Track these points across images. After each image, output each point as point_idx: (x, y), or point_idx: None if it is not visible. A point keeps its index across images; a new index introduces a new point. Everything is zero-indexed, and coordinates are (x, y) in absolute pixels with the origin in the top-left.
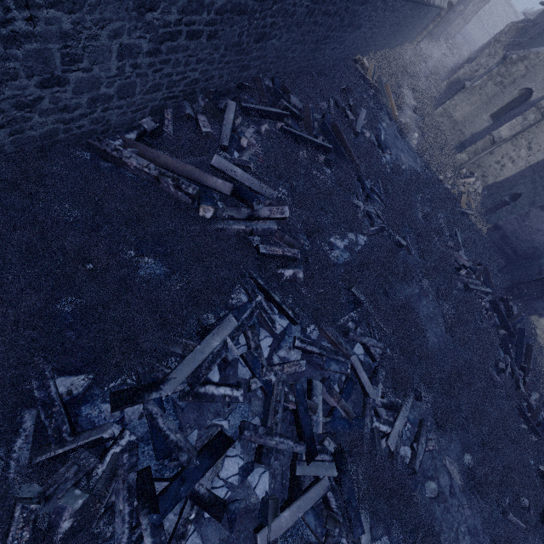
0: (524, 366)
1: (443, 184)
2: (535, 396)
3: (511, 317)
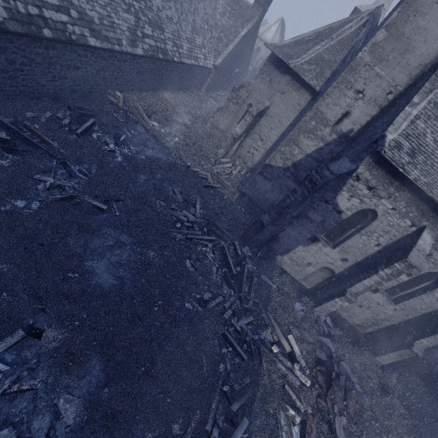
0: (240, 296)
1: (190, 167)
2: (248, 320)
3: (238, 257)
